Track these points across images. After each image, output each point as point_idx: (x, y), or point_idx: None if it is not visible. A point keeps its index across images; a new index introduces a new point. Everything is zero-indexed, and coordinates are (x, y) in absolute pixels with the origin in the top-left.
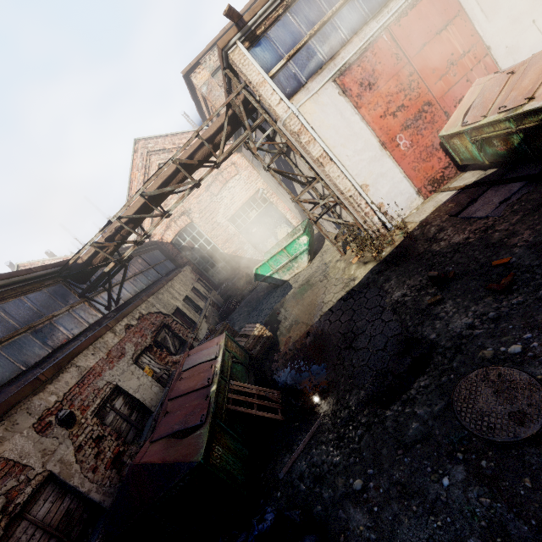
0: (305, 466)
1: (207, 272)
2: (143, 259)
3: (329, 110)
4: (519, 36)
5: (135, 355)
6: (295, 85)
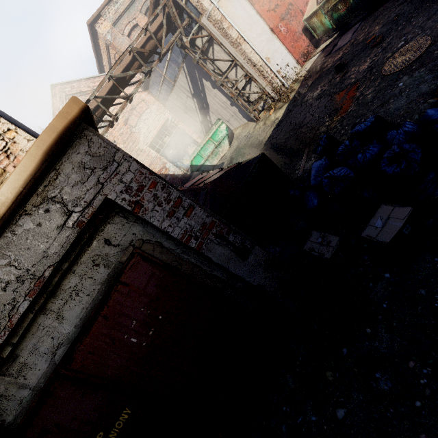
0: (313, 161)
1: None
2: None
3: (236, 6)
4: None
5: None
6: None
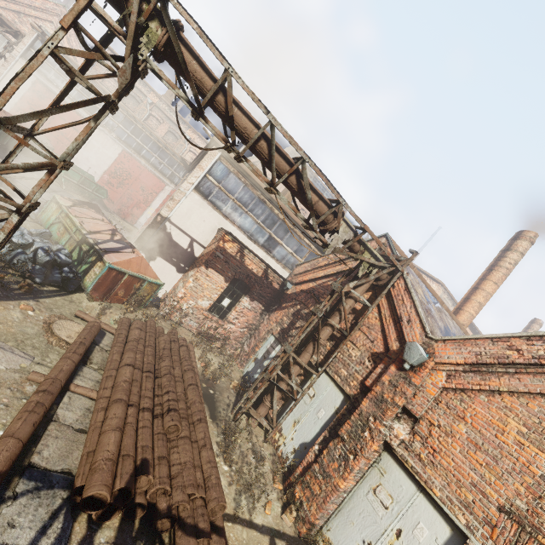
0: None
1: None
2: None
3: None
4: (83, 163)
5: None
6: None
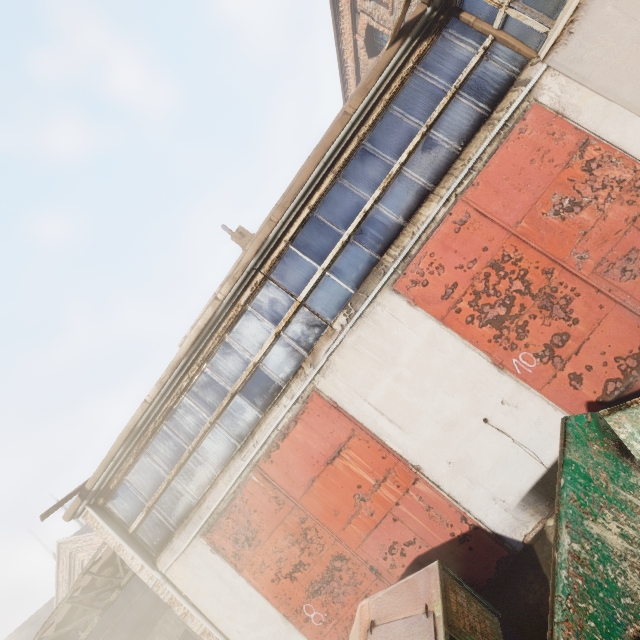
0: None
1: None
2: None
3: (204, 572)
4: (467, 444)
5: None
6: (163, 537)
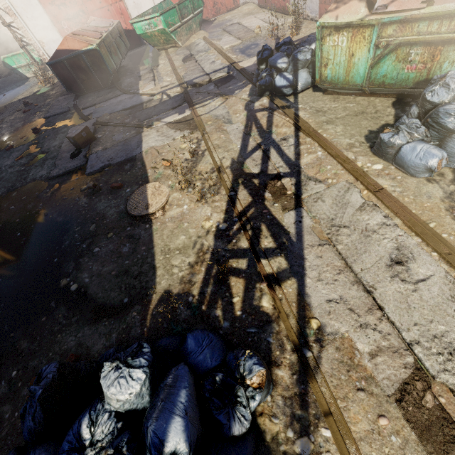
0: None
1: None
2: None
3: None
4: (142, 0)
5: None
6: None
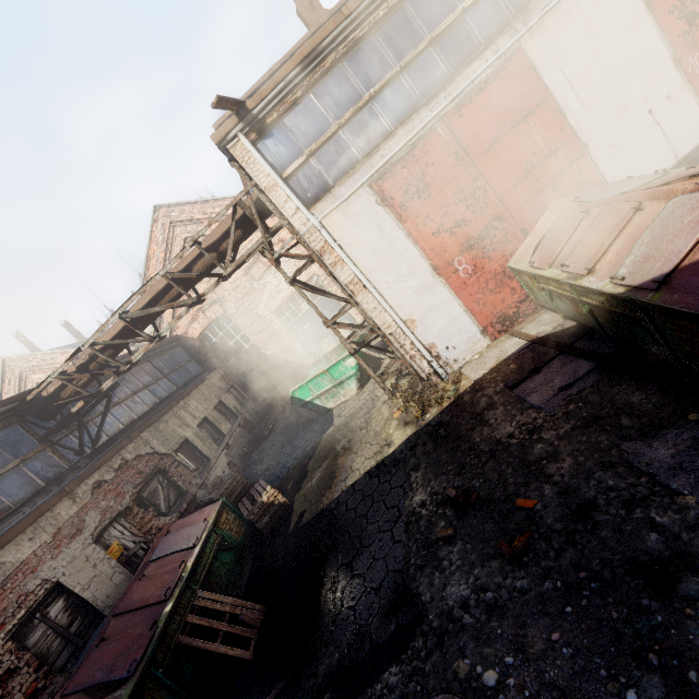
0: None
1: (243, 377)
2: (154, 366)
3: (363, 223)
4: (629, 131)
5: (100, 528)
6: (319, 189)
